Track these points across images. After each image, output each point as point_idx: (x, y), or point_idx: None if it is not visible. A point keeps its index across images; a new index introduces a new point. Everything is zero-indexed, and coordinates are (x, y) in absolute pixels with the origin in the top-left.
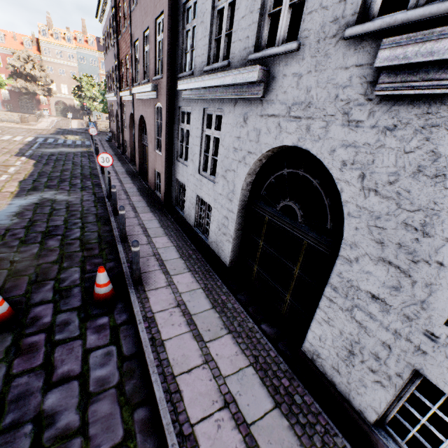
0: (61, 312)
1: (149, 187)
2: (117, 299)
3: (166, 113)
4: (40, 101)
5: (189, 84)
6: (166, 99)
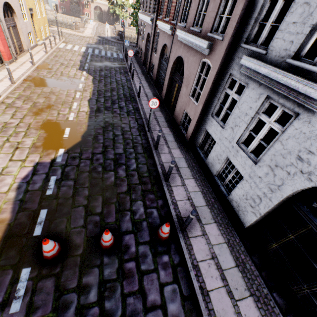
0: (140, 244)
1: (174, 119)
2: (170, 239)
3: (215, 75)
4: (84, 6)
5: (261, 68)
6: (220, 63)
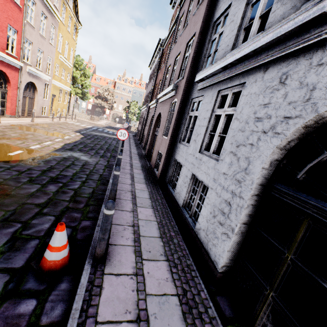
0: None
1: (150, 165)
2: (65, 274)
3: (180, 104)
4: (105, 112)
5: (208, 71)
6: (182, 93)
